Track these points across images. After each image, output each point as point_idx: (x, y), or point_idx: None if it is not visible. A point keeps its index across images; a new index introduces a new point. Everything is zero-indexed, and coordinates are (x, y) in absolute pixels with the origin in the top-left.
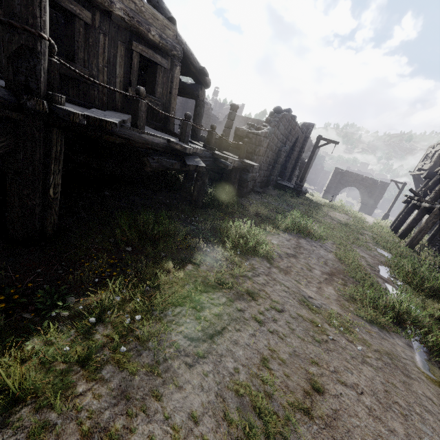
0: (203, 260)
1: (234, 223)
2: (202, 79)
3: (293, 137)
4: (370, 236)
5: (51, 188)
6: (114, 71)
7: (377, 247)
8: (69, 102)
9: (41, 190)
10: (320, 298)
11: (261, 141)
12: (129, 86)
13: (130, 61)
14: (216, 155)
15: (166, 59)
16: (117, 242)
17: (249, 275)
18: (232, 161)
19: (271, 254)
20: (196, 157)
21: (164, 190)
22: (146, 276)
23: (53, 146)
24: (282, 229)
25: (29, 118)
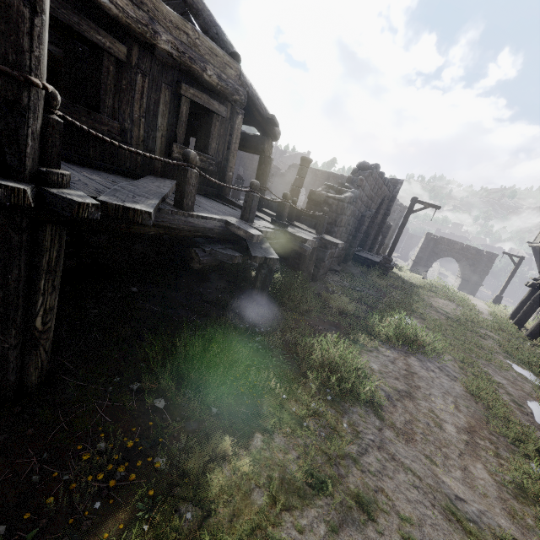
0: (278, 425)
1: (316, 337)
2: (270, 129)
3: (378, 198)
4: (494, 338)
5: (38, 316)
6: (154, 122)
7: (510, 361)
8: (88, 165)
9: (20, 322)
10: (473, 496)
11: (344, 209)
12: (174, 142)
13: (177, 109)
14: (290, 234)
15: (225, 105)
16: (142, 388)
17: (355, 453)
18: (312, 243)
19: (377, 396)
20: (263, 240)
21: (215, 276)
22: (186, 475)
23: (44, 253)
24: (380, 340)
25: (1, 214)
